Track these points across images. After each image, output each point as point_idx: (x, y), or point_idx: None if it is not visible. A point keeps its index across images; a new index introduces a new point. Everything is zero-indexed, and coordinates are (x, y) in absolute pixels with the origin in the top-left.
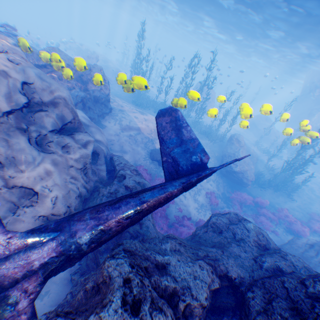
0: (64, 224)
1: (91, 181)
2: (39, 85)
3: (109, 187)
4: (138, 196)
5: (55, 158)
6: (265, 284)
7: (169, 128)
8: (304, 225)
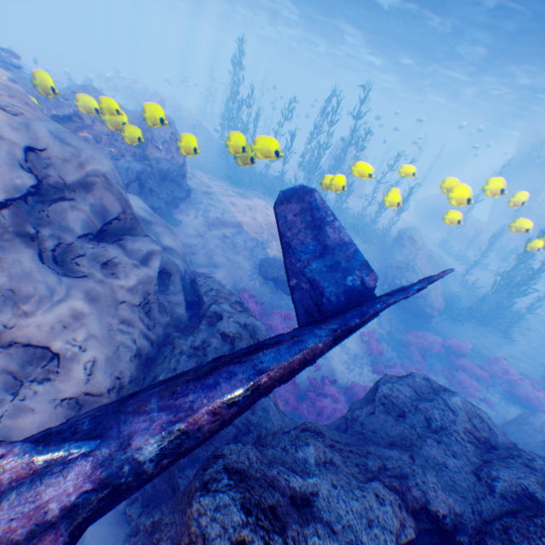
0: (109, 422)
1: (158, 326)
2: (58, 153)
3: (191, 336)
4: (251, 359)
5: (91, 287)
6: (511, 533)
7: (301, 225)
8: (536, 387)
